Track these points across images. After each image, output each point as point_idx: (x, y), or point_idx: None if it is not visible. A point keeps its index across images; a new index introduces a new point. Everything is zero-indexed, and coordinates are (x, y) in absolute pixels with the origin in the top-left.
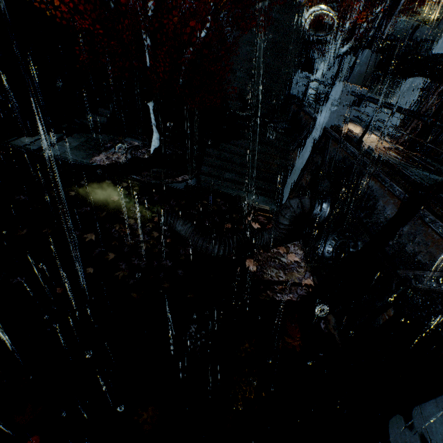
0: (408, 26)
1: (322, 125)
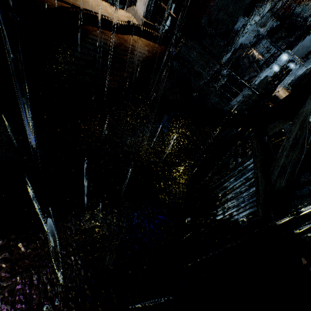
0: (309, 11)
1: (241, 42)
